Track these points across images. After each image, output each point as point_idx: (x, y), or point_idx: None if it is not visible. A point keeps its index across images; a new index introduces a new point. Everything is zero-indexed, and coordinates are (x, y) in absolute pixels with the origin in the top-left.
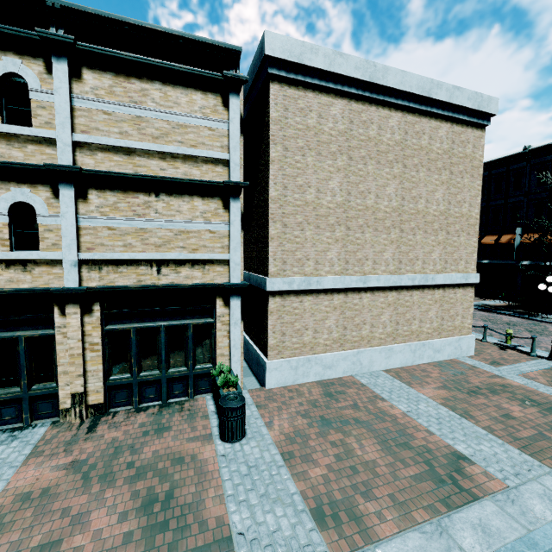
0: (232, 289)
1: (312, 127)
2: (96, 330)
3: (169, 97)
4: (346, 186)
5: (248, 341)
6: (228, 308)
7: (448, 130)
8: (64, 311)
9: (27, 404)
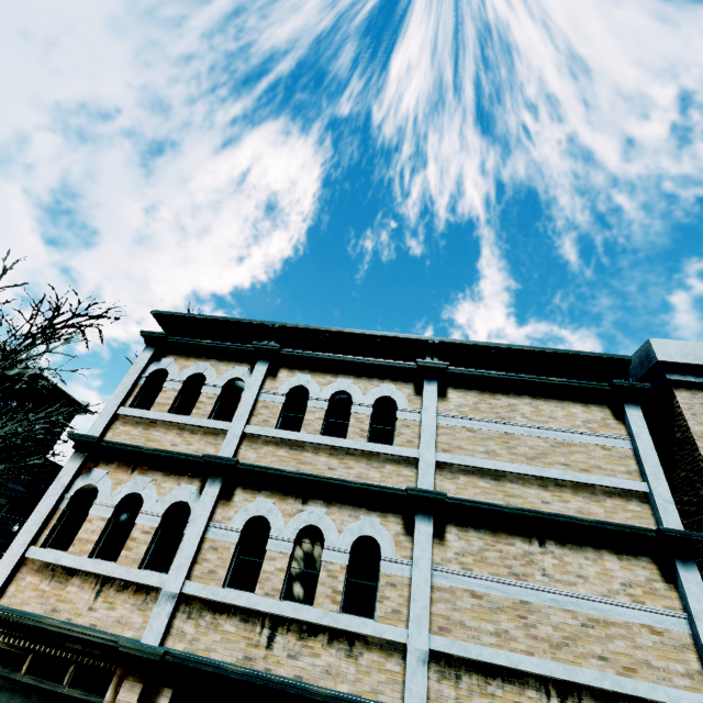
0: None
1: None
2: None
3: (541, 411)
4: None
5: None
6: None
7: None
8: None
9: None
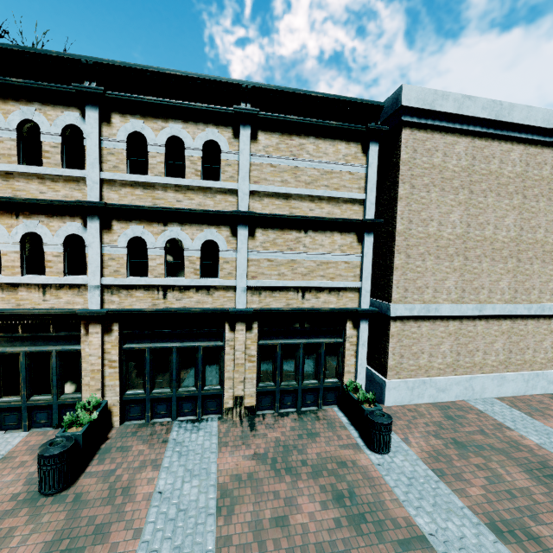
0: (362, 314)
1: (437, 165)
2: (253, 344)
3: (320, 149)
4: (466, 219)
5: None
6: (356, 330)
7: None
8: (232, 328)
9: (200, 401)
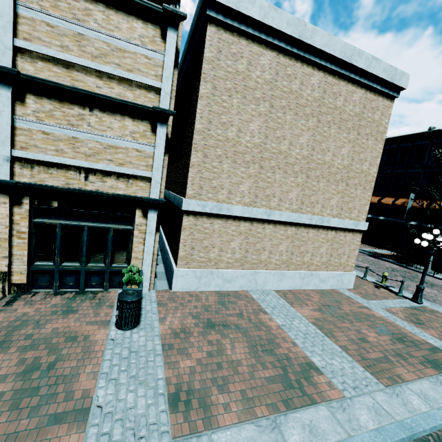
0: (150, 203)
1: (241, 72)
2: (24, 221)
3: (111, 21)
4: (264, 130)
5: (168, 251)
6: (146, 219)
7: (362, 96)
8: None
9: None
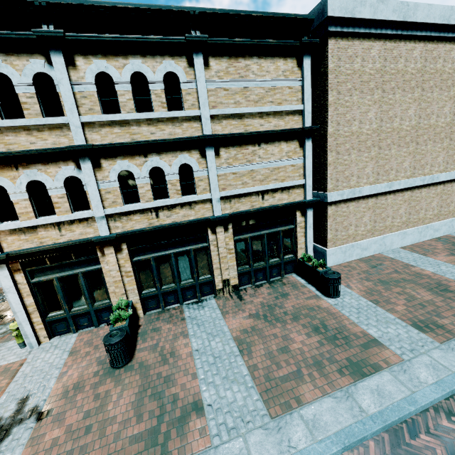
0: (308, 204)
1: (357, 70)
2: (230, 241)
3: (263, 68)
4: (379, 115)
5: None
6: (304, 217)
7: None
8: (213, 231)
9: (198, 288)
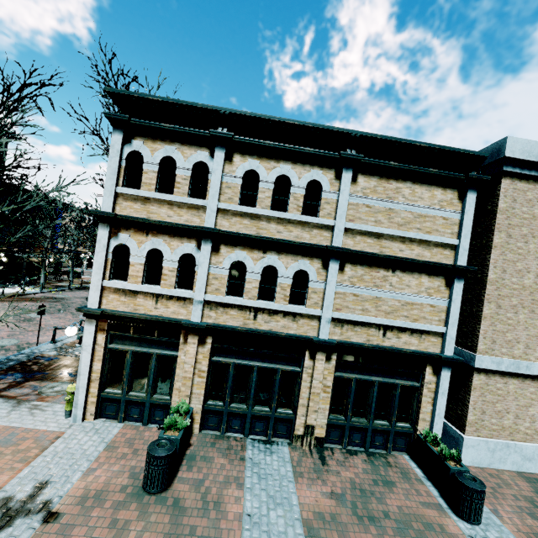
0: (445, 361)
1: None
2: (330, 375)
3: (415, 193)
4: None
5: None
6: (436, 376)
7: None
8: (311, 356)
9: (272, 423)
